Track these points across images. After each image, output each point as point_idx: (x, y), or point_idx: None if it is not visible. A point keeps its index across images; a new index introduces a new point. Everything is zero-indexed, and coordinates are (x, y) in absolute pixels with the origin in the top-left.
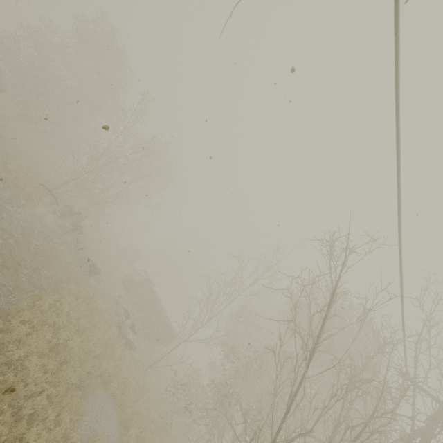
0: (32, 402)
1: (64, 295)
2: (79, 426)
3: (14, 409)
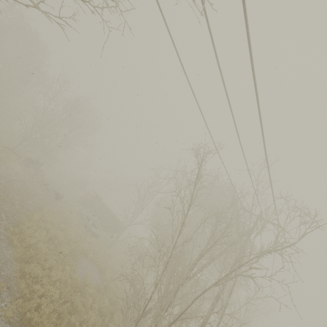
0: (48, 262)
1: (45, 212)
2: (76, 273)
3: (40, 265)
